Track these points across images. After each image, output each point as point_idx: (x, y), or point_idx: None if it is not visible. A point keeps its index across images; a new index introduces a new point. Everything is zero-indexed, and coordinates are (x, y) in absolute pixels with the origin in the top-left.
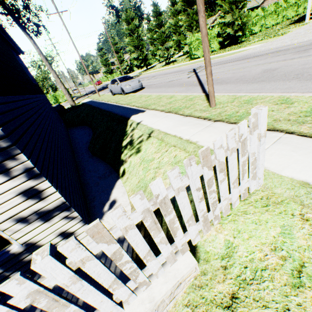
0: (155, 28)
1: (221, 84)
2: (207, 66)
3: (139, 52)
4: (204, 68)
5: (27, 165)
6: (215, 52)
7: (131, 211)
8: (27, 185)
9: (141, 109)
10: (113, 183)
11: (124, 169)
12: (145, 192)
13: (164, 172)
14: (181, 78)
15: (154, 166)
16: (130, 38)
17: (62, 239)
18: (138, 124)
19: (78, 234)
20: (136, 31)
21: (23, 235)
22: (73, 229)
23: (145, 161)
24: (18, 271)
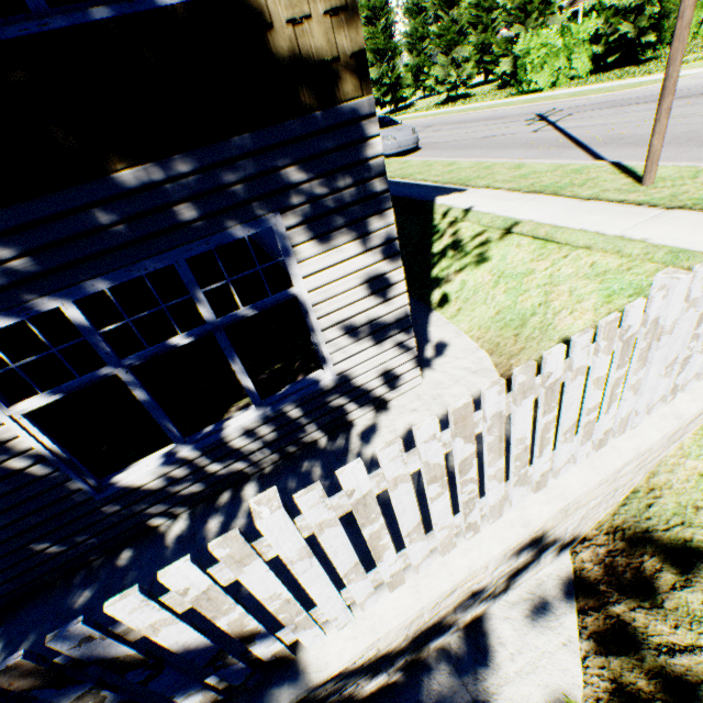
0: (436, 8)
1: (638, 146)
2: (668, 93)
3: (383, 66)
4: (570, 115)
5: (389, 233)
6: (579, 80)
7: (489, 359)
8: (378, 269)
9: (450, 186)
10: (421, 317)
11: (443, 295)
12: (524, 326)
13: (571, 291)
14: (513, 132)
15: (537, 284)
16: (369, 30)
17: (382, 384)
18: (467, 211)
19: (402, 382)
20: (384, 13)
21: (342, 359)
22: (400, 370)
23: (508, 276)
24: (316, 423)
